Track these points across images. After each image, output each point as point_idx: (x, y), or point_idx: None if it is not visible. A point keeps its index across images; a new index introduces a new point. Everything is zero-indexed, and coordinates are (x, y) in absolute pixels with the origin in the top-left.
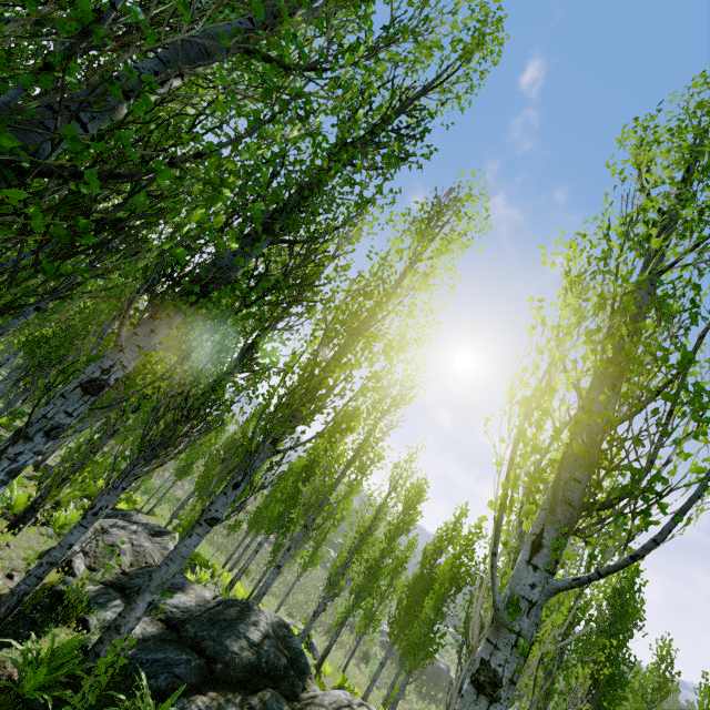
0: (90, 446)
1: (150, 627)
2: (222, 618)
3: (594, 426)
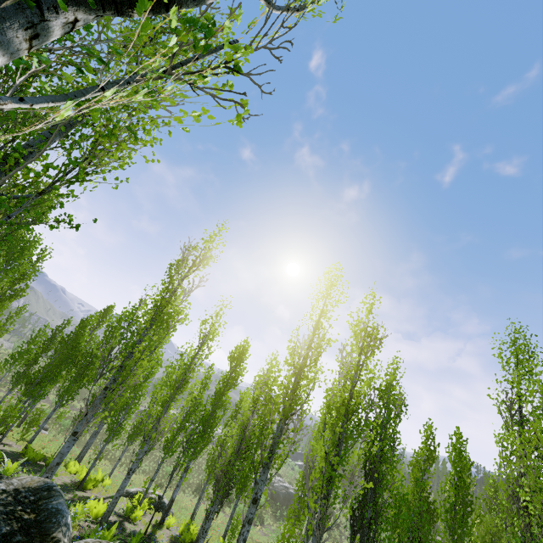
0: None
1: None
2: None
3: None
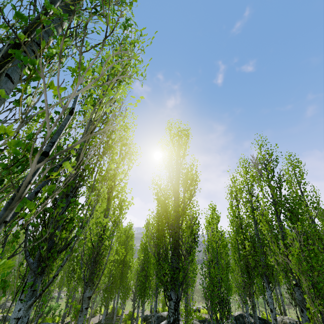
0: (186, 307)
1: None
2: (243, 323)
3: None
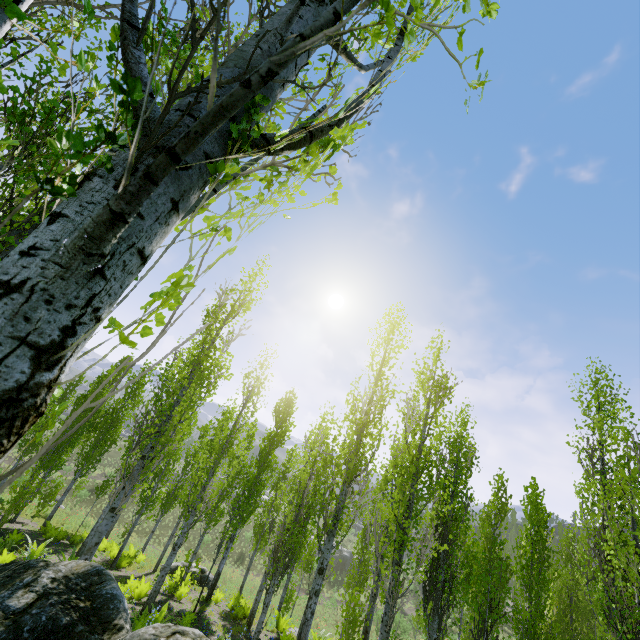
0: None
1: None
2: None
3: (267, 27)
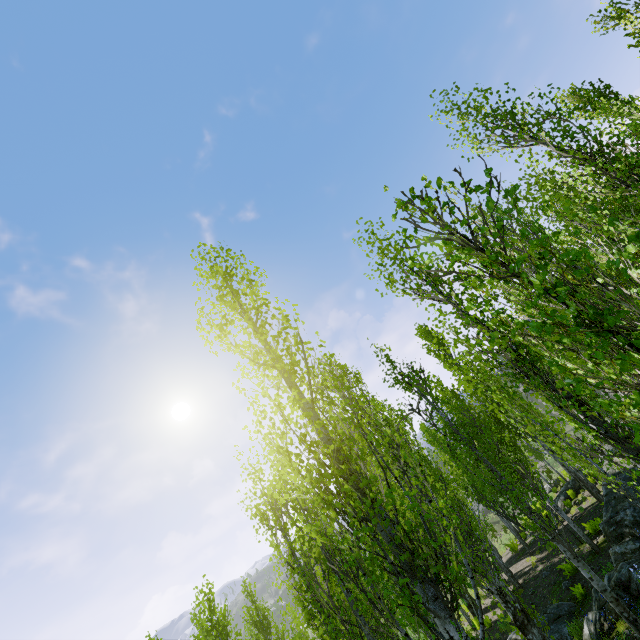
0: None
1: None
2: None
3: None
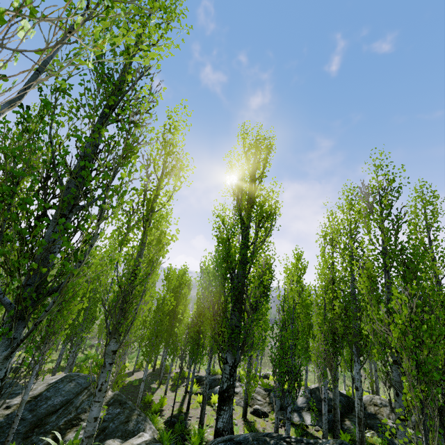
0: (248, 372)
1: (310, 414)
2: (319, 397)
3: None
